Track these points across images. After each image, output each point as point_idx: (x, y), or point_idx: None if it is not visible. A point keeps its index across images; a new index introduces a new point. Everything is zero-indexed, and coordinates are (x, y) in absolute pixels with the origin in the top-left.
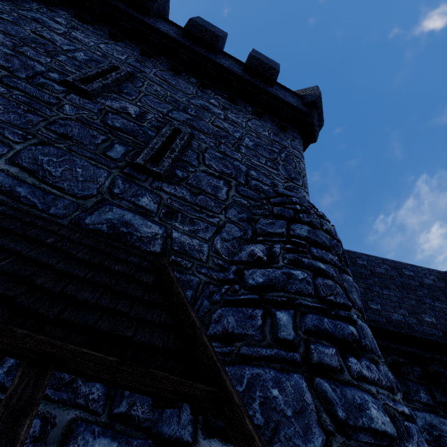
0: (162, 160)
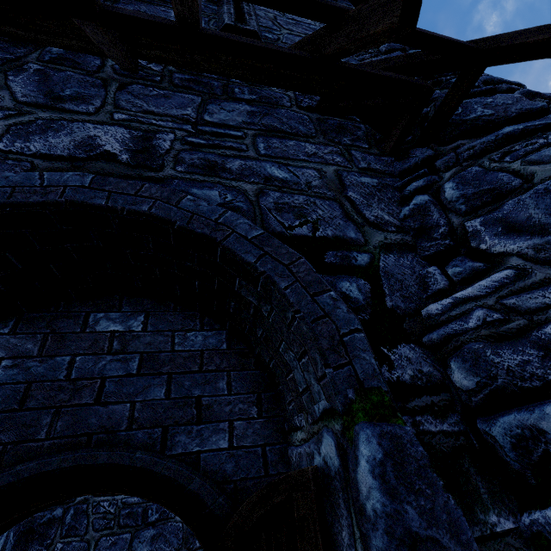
0: (248, 22)
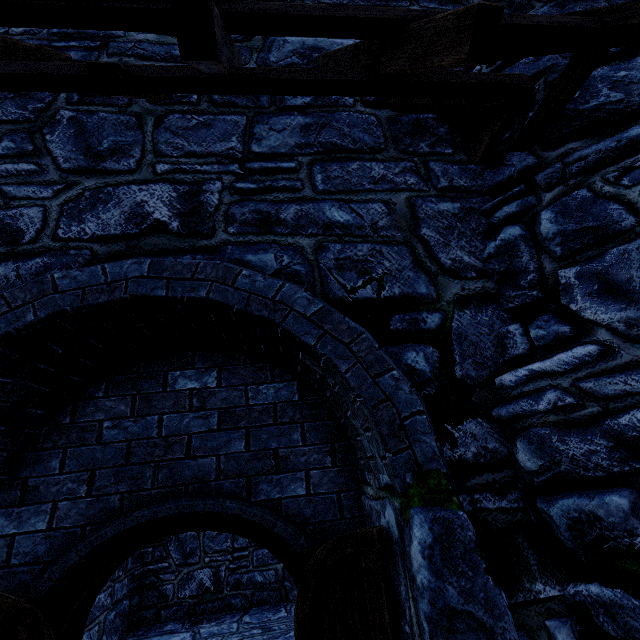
0: None
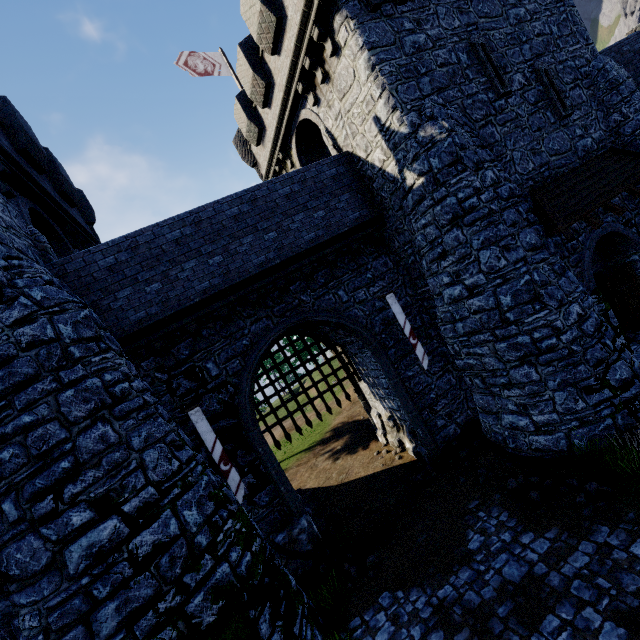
0: (565, 104)
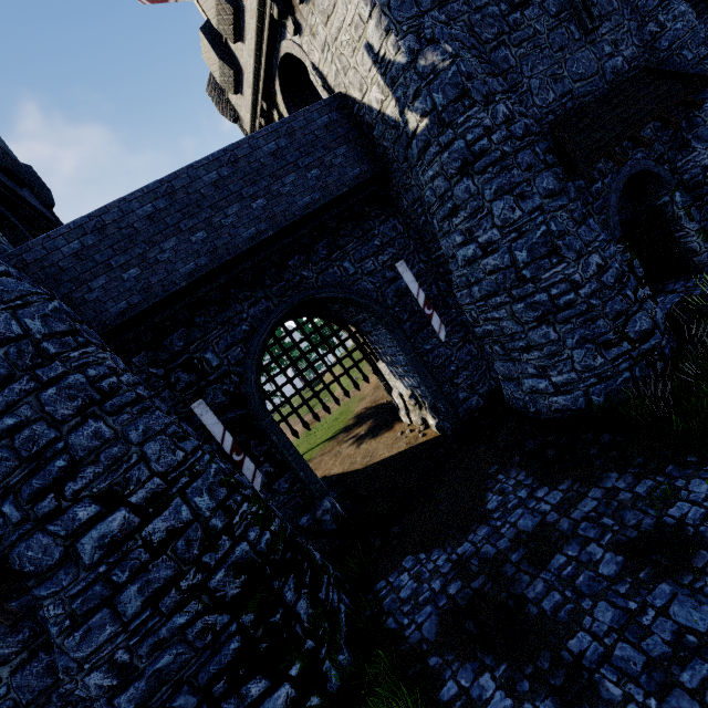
0: (592, 14)
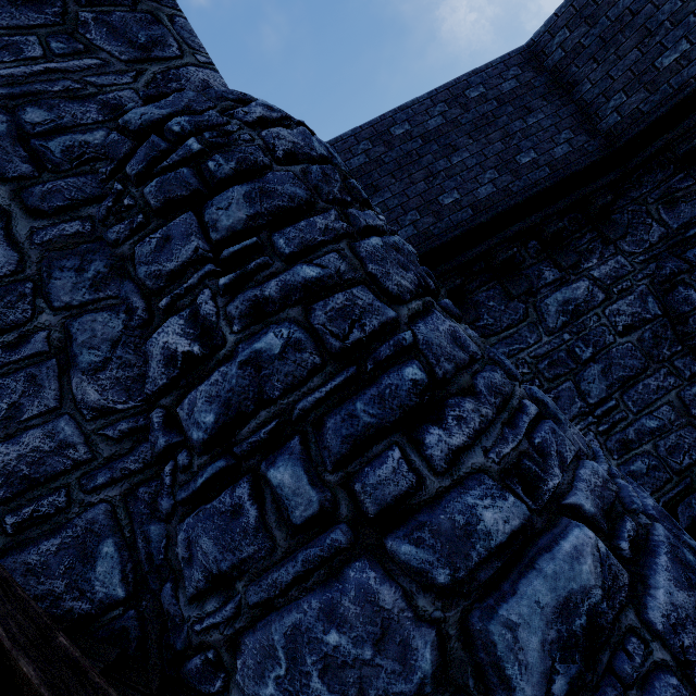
0: None
